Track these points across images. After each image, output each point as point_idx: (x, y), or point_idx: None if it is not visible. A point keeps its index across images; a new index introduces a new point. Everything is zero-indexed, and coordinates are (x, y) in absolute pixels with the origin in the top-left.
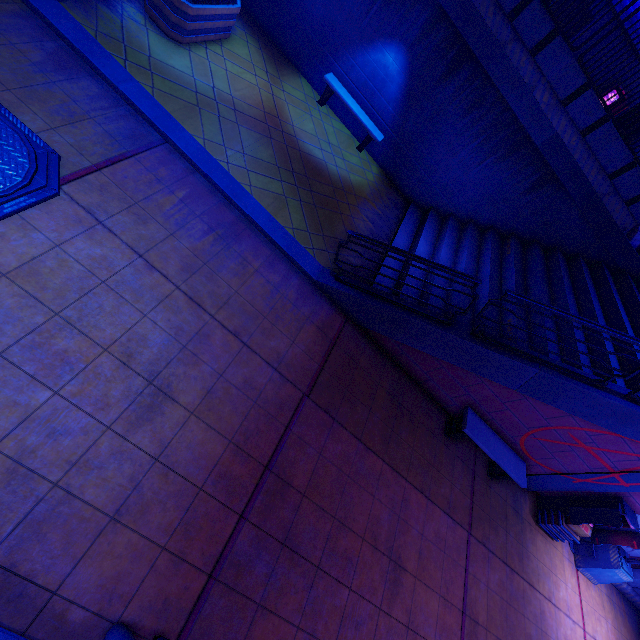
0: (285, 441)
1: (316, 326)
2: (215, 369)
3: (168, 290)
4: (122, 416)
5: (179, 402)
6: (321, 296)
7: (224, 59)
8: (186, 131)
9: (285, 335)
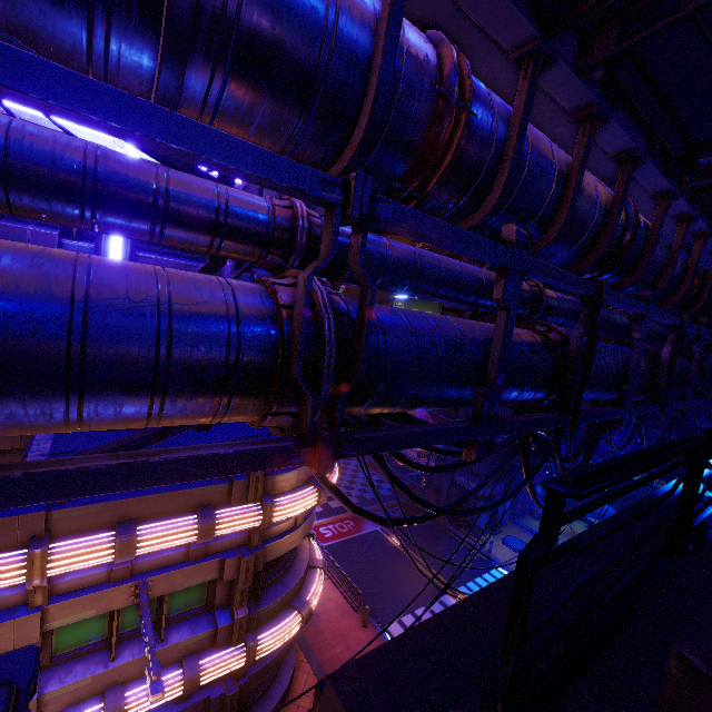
0: None
1: None
2: None
3: None
4: None
5: None
6: None
7: None
8: None
9: None
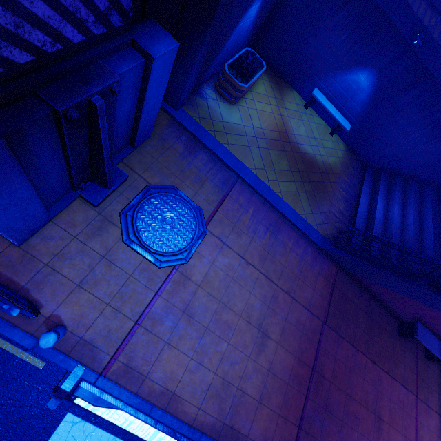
0: (318, 352)
1: (323, 277)
2: (283, 316)
3: (256, 274)
4: (252, 350)
5: (272, 338)
6: (323, 255)
7: (254, 101)
8: (247, 168)
9: (310, 287)
